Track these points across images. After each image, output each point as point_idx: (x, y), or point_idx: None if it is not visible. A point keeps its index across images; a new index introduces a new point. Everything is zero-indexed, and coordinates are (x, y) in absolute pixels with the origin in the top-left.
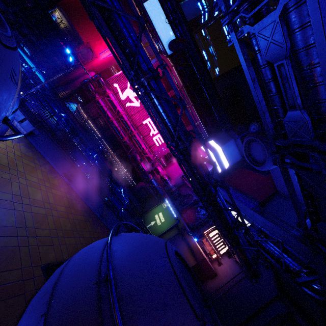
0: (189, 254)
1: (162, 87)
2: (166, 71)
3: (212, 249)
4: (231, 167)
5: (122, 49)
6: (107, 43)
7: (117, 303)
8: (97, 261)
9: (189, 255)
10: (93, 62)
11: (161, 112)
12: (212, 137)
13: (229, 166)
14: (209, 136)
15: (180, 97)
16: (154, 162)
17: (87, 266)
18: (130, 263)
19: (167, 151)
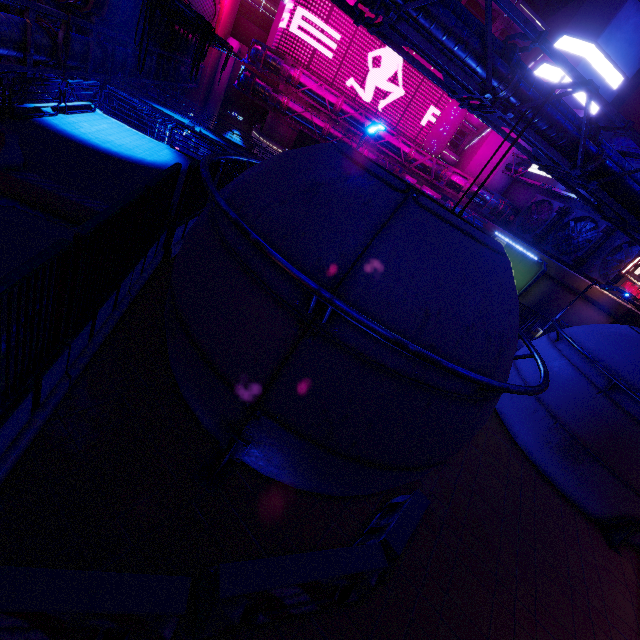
0: (591, 311)
1: (528, 72)
2: (547, 45)
3: (635, 289)
4: (628, 81)
5: (439, 49)
6: (398, 50)
7: (639, 403)
8: (576, 374)
9: (592, 313)
10: (221, 16)
11: (544, 128)
12: (562, 28)
13: (624, 81)
14: (549, 26)
15: (580, 78)
16: (437, 169)
17: (567, 381)
18: (622, 368)
19: (454, 129)
